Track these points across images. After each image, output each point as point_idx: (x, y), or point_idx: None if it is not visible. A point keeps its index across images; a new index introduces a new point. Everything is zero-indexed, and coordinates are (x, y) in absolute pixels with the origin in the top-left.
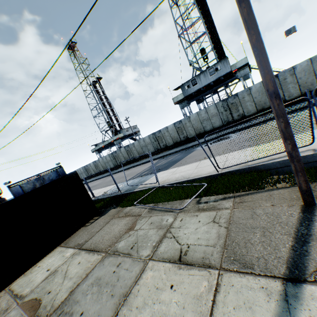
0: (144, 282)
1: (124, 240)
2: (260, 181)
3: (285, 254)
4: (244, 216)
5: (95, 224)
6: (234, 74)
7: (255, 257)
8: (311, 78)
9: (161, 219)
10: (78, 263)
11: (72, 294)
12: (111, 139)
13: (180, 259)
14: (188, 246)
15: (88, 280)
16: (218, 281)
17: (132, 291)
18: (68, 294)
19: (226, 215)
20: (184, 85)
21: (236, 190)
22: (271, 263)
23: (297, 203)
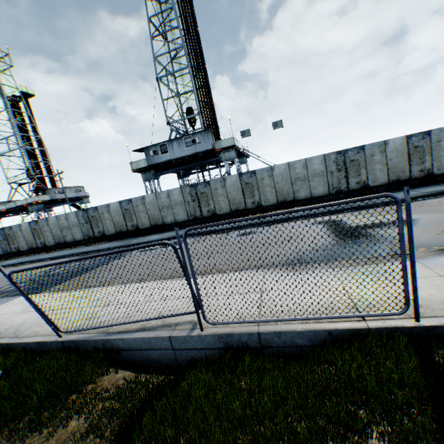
0: None
1: None
2: (66, 397)
3: None
4: None
5: None
6: (218, 154)
7: None
8: (289, 186)
9: None
10: None
11: None
12: (24, 201)
13: None
14: None
15: None
16: None
17: None
18: None
19: None
20: (150, 149)
21: (6, 420)
22: None
23: None
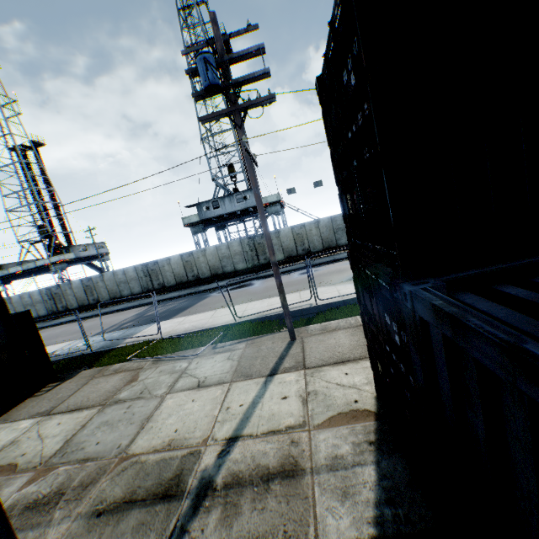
0: (166, 406)
1: (127, 391)
2: (270, 327)
3: (271, 366)
4: (252, 352)
5: (60, 389)
6: (265, 208)
7: (255, 371)
8: (332, 235)
9: (173, 366)
10: (57, 424)
11: (71, 441)
12: (46, 261)
13: (198, 386)
14: (206, 378)
15: (89, 427)
16: (229, 387)
17: (155, 414)
18: (65, 443)
19: (239, 353)
20: (203, 205)
21: (250, 336)
22: (263, 371)
23: (288, 340)
